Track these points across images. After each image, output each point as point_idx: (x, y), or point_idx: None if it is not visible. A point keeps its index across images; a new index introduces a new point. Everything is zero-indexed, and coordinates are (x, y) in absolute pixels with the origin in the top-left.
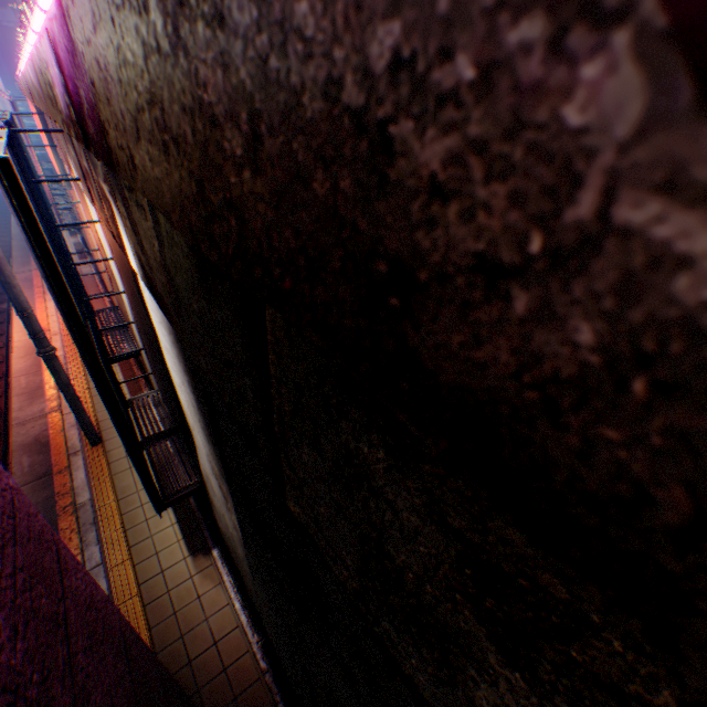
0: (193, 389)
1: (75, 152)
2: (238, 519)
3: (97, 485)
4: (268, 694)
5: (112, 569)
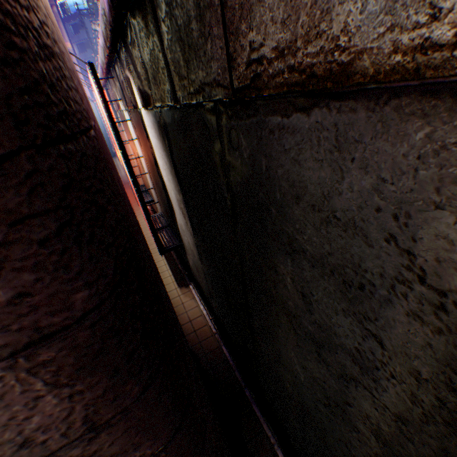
0: (163, 146)
1: (119, 82)
2: (189, 220)
3: None
4: (216, 342)
5: None
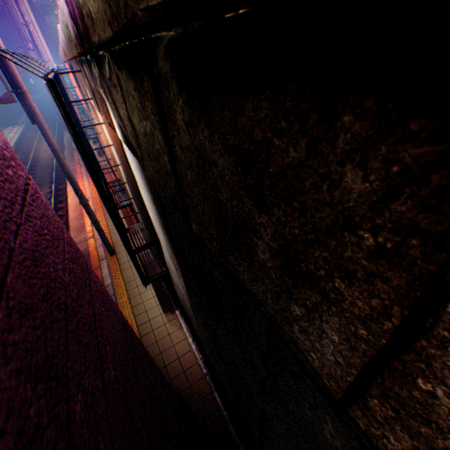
0: (153, 201)
1: (88, 82)
2: (183, 280)
3: (114, 276)
4: (208, 386)
5: None
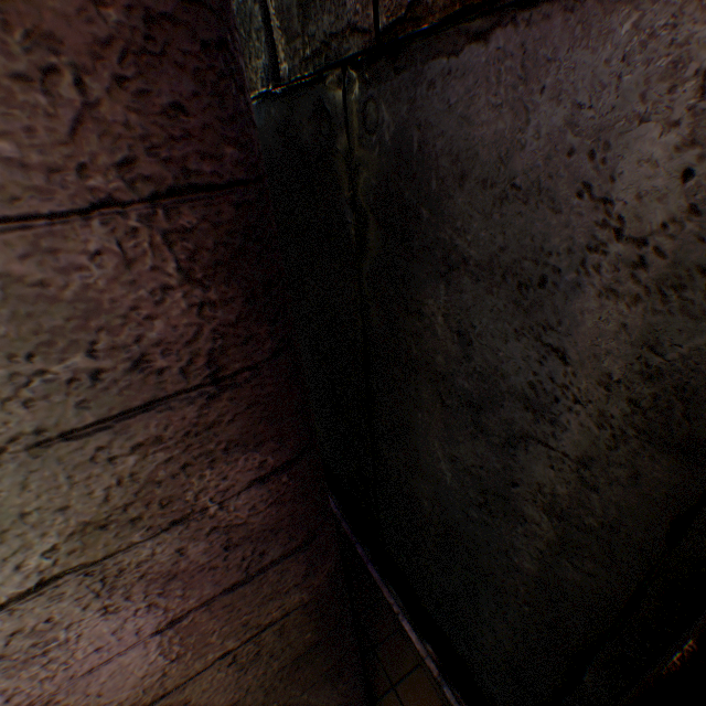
0: None
1: None
2: None
3: None
4: None
5: None
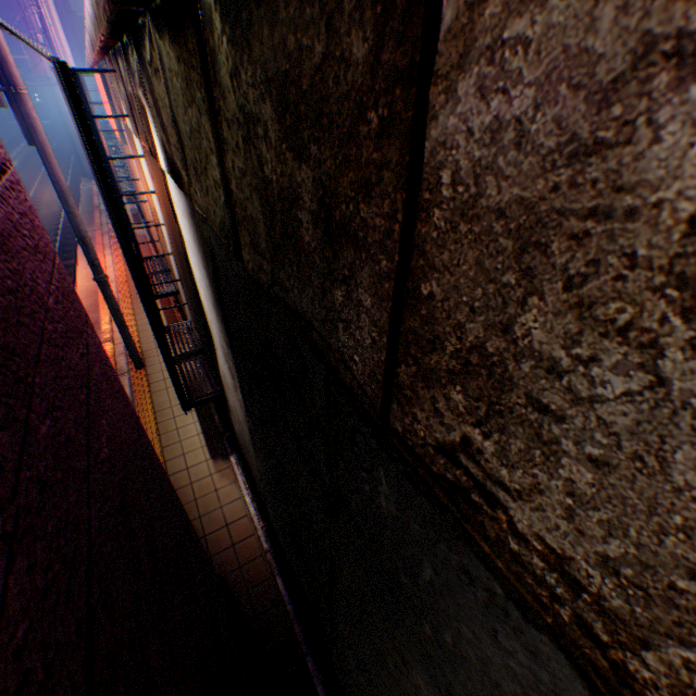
0: (204, 262)
1: (124, 87)
2: (241, 390)
3: (139, 399)
4: (268, 567)
5: None
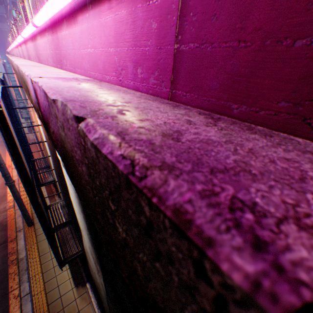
0: (86, 221)
1: None
2: (104, 283)
3: (30, 248)
4: None
5: (34, 296)
